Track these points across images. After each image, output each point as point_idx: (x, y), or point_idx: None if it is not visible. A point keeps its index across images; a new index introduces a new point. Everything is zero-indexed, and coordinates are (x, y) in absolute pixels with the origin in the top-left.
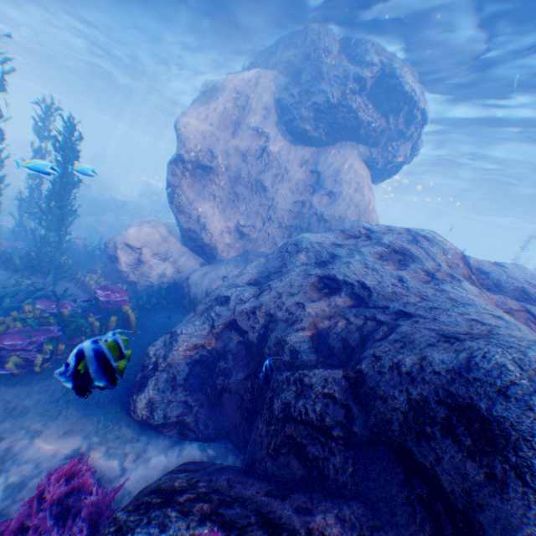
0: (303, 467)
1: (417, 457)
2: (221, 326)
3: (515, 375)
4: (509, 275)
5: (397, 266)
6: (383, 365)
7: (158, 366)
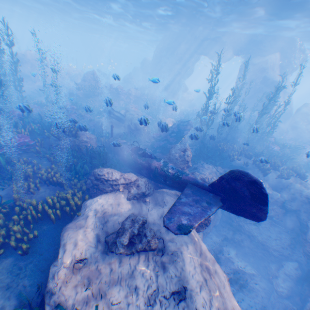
0: None
1: None
2: None
3: None
4: None
5: None
6: None
7: None
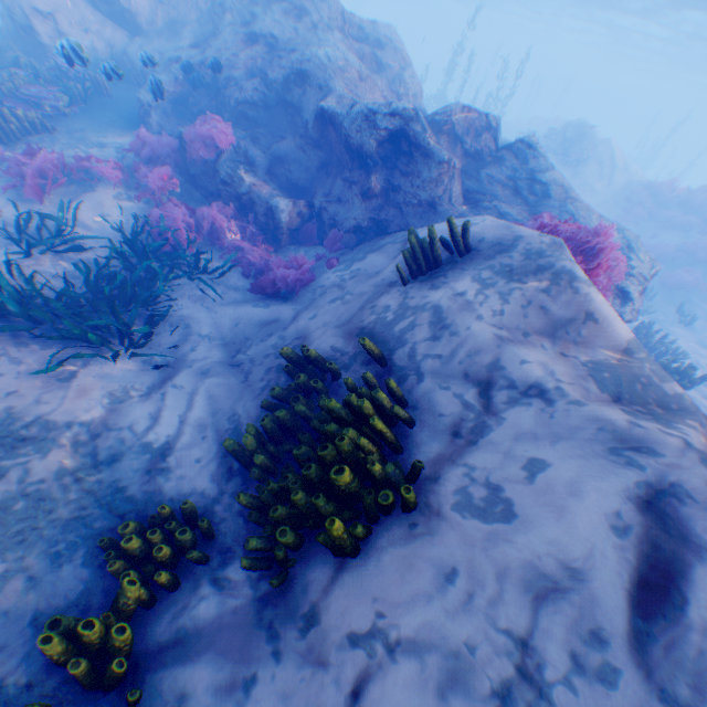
0: (250, 125)
1: (287, 101)
2: (184, 79)
3: (313, 55)
4: (377, 33)
5: (296, 23)
6: (276, 69)
7: (152, 107)
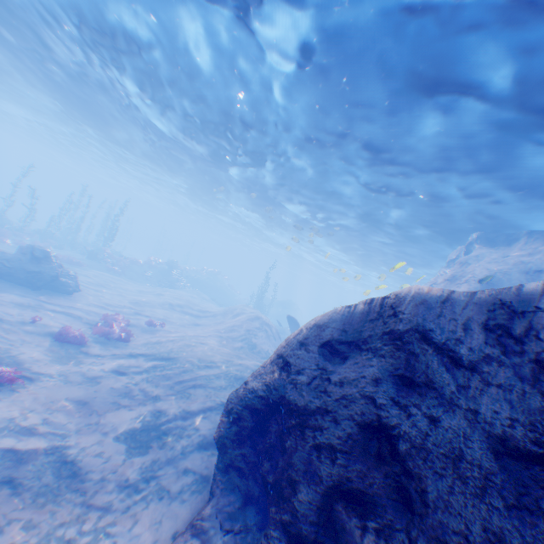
0: None
1: None
2: None
3: None
4: None
5: None
6: None
7: None
